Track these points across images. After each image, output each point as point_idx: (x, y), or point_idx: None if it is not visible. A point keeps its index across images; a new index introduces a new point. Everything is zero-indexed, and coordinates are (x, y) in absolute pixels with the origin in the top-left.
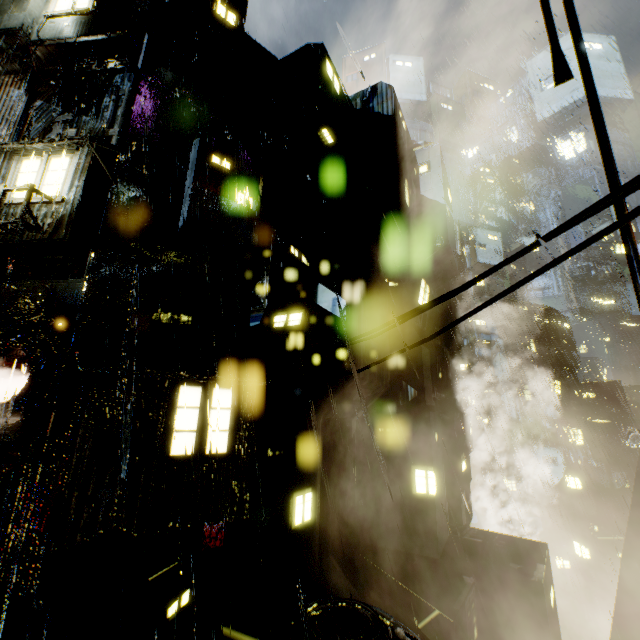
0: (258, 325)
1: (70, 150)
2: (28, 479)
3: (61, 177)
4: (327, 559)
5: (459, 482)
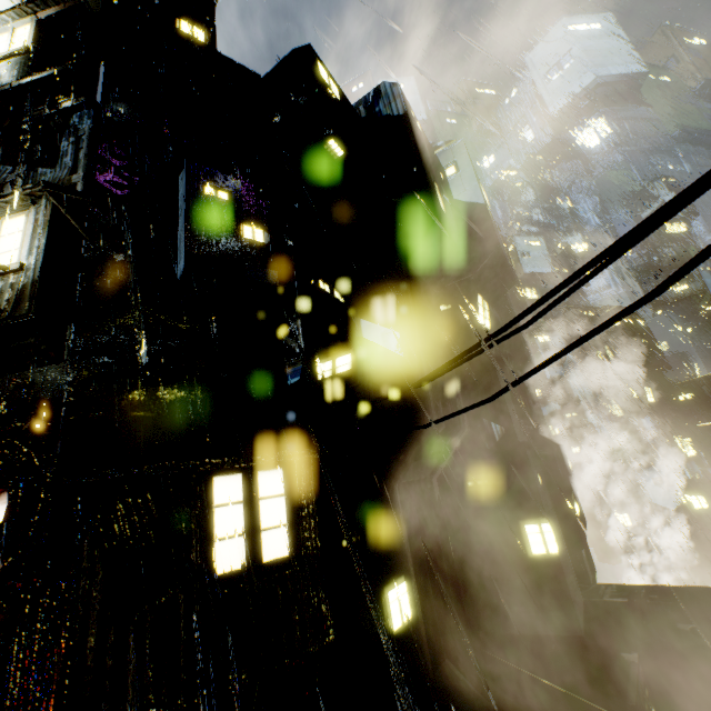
0: (298, 381)
1: (24, 206)
2: (22, 651)
3: (17, 240)
4: (443, 666)
5: (579, 530)
